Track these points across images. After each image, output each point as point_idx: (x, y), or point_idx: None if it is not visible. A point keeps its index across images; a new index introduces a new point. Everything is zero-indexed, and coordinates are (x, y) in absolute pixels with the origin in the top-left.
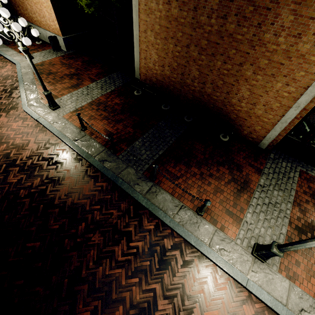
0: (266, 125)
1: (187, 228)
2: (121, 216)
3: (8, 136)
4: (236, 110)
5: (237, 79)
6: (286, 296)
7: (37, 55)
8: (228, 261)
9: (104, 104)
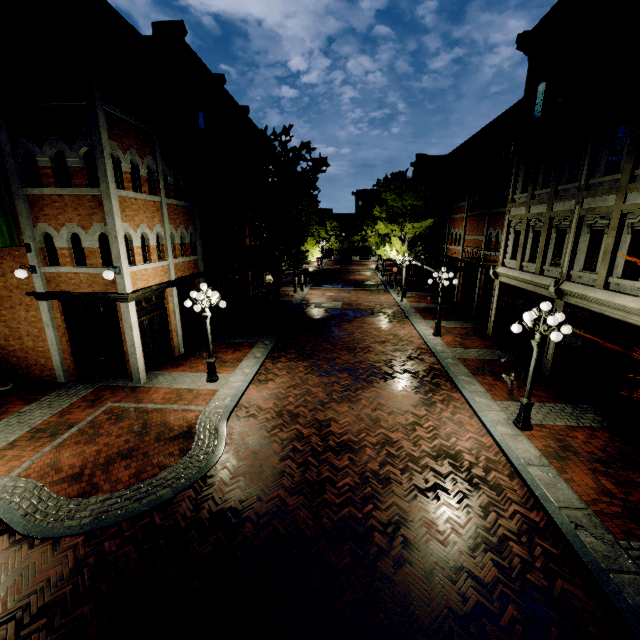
0: (46, 355)
1: None
2: None
3: None
4: (11, 351)
5: None
6: None
7: None
8: None
9: None
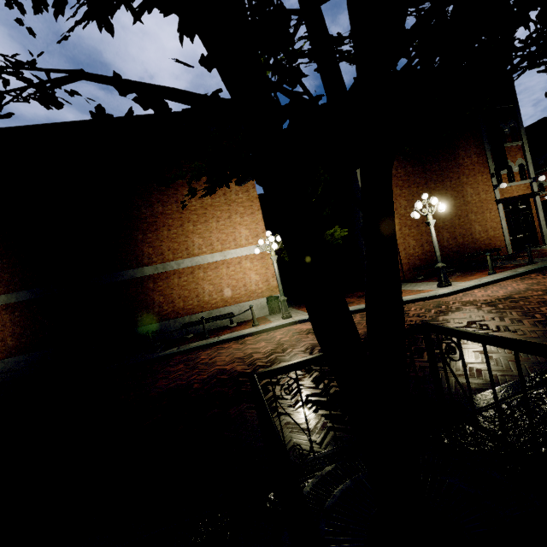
0: (500, 239)
1: None
2: None
3: (510, 291)
4: (481, 241)
5: (470, 224)
6: None
7: (279, 317)
8: None
9: None
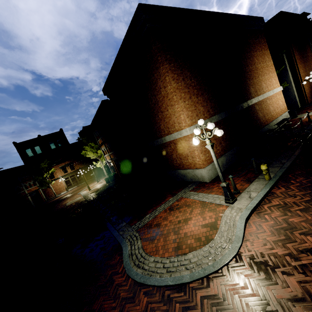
0: None
1: None
2: None
3: None
4: None
5: None
6: None
7: None
8: None
9: None
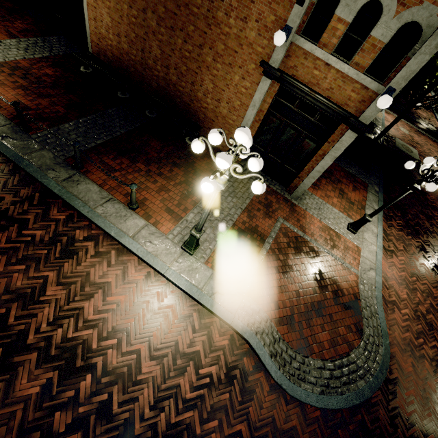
0: (232, 129)
1: (111, 220)
2: (18, 203)
3: None
4: (203, 107)
5: (200, 66)
6: (205, 282)
7: None
8: (151, 252)
9: (24, 70)
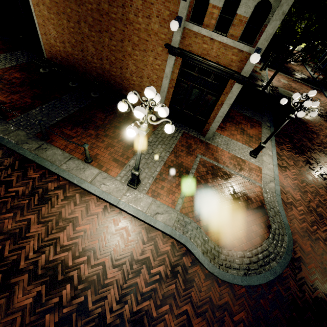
0: None
1: (73, 173)
2: (3, 170)
3: None
4: (131, 84)
5: (124, 55)
6: (148, 207)
7: None
8: (105, 191)
9: None
